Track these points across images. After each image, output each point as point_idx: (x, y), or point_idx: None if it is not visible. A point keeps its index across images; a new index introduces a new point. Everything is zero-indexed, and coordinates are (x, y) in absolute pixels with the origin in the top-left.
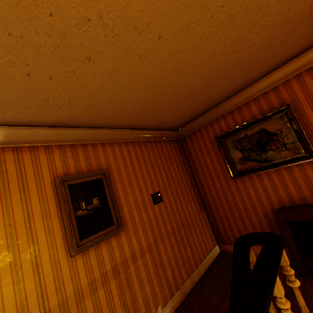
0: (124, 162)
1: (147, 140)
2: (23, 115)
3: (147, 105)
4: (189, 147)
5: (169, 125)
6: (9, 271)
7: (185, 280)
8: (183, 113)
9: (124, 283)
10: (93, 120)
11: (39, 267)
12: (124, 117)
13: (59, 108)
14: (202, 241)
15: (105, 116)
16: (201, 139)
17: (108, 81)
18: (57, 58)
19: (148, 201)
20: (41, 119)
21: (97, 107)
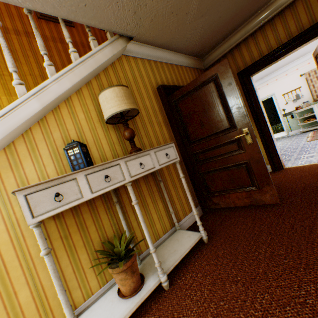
0: None
1: None
2: None
3: None
4: None
5: None
6: (3, 4)
7: None
8: None
9: None
10: None
11: (20, 12)
12: None
13: None
14: None
15: None
16: None
17: None
18: None
19: None
20: None
21: None
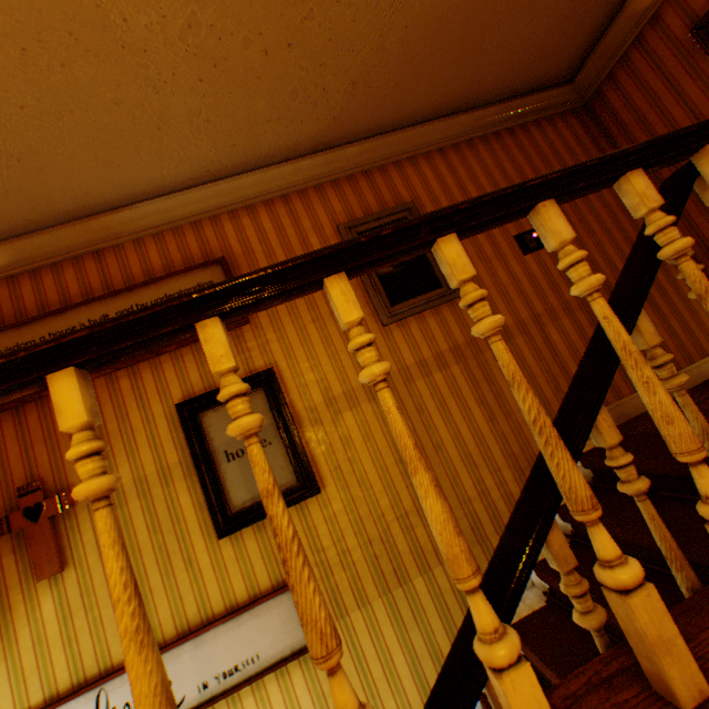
0: (443, 186)
1: (489, 132)
2: (277, 140)
3: (457, 29)
4: (613, 113)
5: (540, 72)
6: (316, 334)
7: (623, 395)
8: (564, 13)
9: (477, 373)
10: (367, 117)
11: (347, 335)
12: (420, 86)
13: (314, 106)
14: (680, 328)
15: (383, 98)
16: (646, 67)
17: (363, 6)
18: (286, 1)
19: (508, 249)
20: (298, 141)
21: (364, 82)
